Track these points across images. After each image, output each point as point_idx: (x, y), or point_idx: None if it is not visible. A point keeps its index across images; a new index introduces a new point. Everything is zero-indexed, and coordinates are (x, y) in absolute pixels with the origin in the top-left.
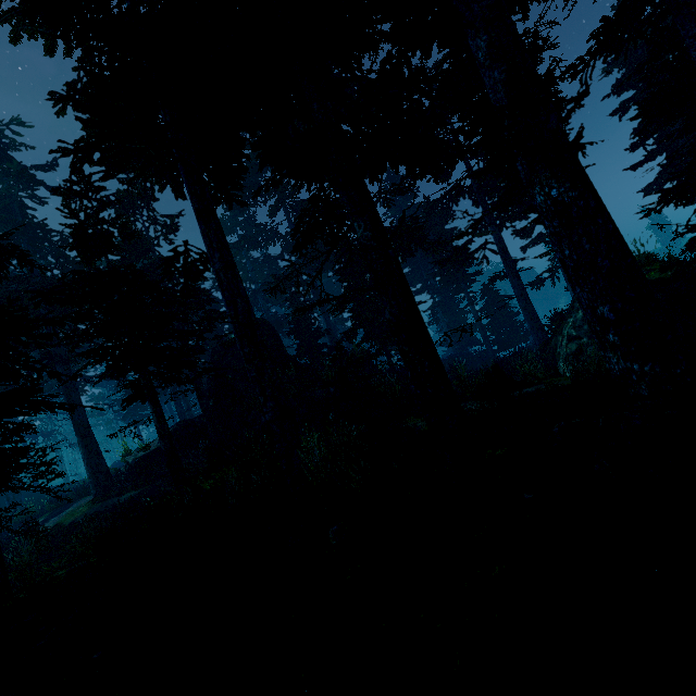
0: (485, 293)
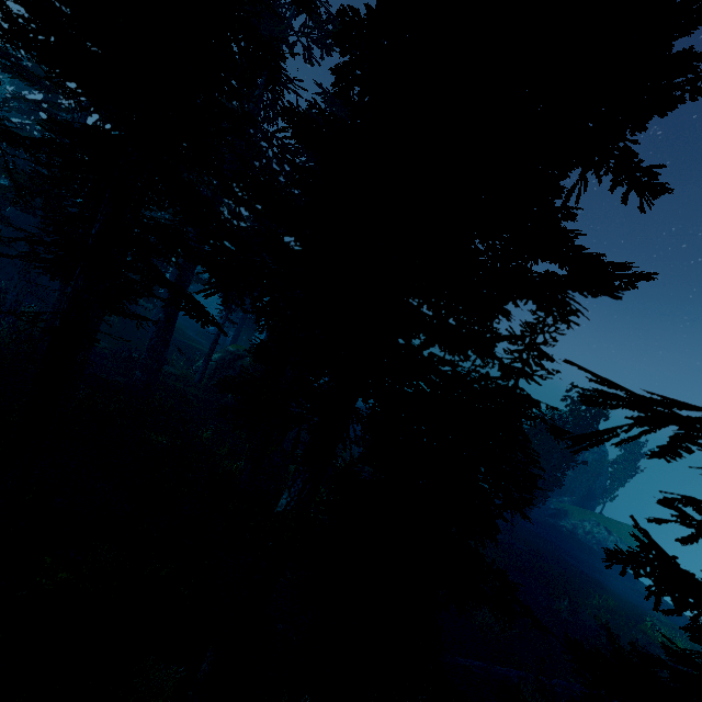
0: None
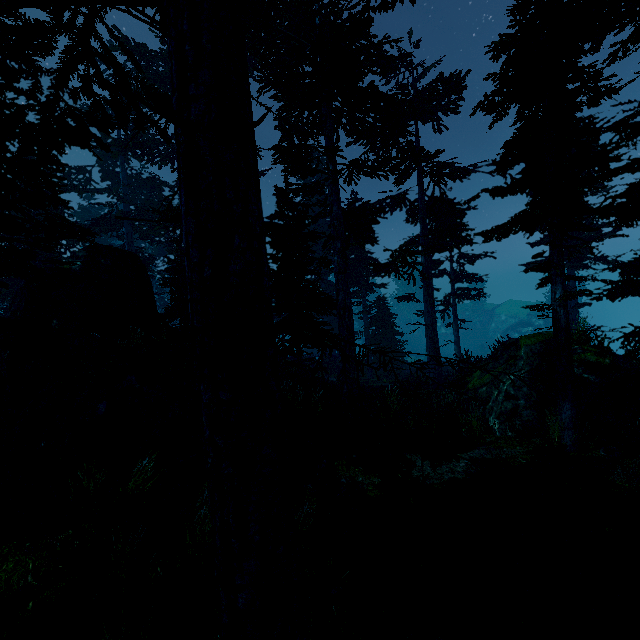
0: (378, 305)
